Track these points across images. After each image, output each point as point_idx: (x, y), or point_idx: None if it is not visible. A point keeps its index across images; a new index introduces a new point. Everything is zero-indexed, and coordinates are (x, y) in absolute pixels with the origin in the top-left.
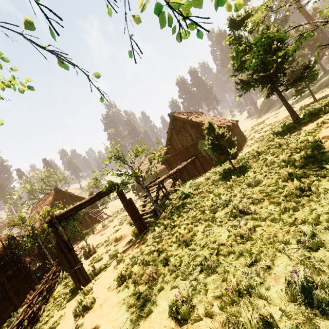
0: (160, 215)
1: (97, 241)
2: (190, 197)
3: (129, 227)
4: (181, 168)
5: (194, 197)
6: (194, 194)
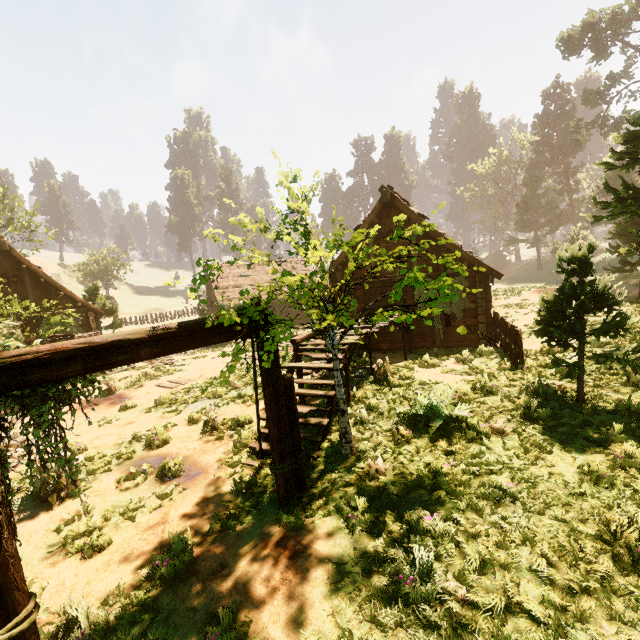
0: (348, 454)
1: (87, 442)
2: (465, 434)
3: (208, 438)
4: (383, 327)
5: (477, 440)
6: (477, 429)
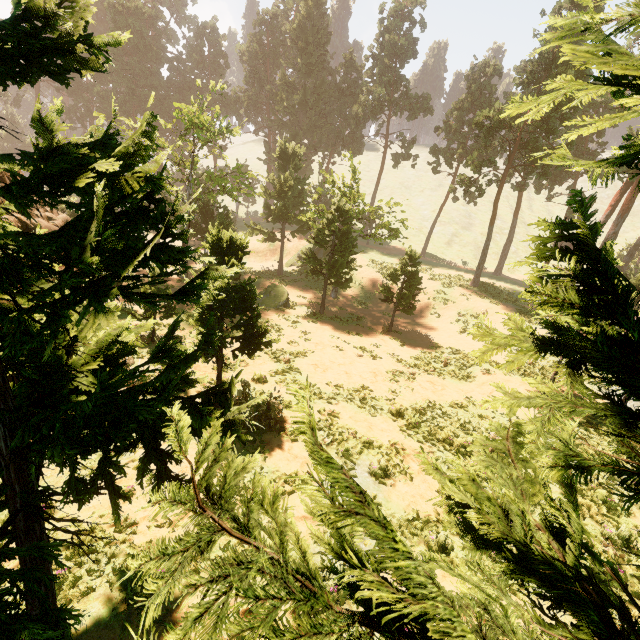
0: None
1: None
2: None
3: None
4: None
5: None
6: None
